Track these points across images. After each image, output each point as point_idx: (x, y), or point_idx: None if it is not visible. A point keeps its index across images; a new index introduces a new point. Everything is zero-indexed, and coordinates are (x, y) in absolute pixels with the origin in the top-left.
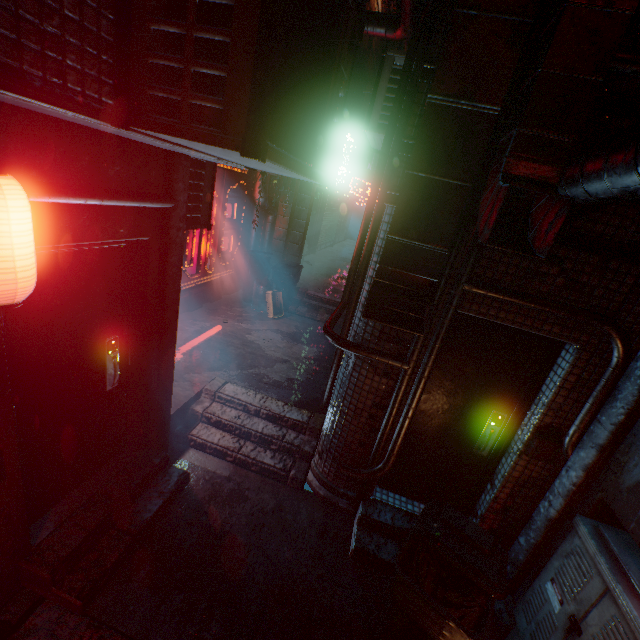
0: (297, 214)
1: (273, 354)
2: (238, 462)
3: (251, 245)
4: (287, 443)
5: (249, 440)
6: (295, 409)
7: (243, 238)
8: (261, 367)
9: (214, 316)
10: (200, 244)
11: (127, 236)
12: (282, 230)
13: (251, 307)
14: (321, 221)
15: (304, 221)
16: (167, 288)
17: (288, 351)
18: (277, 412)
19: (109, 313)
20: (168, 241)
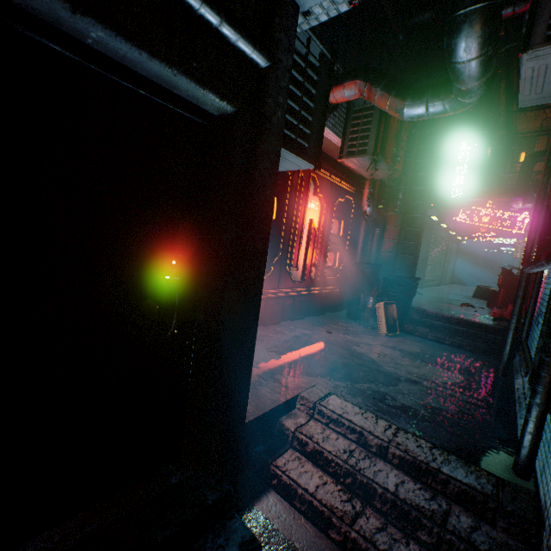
0: (408, 223)
1: (393, 370)
2: (351, 549)
3: (356, 261)
4: (456, 536)
5: (370, 504)
6: (456, 460)
7: (348, 254)
8: (378, 383)
9: (316, 326)
10: (306, 250)
11: (202, 80)
12: (391, 241)
13: (357, 323)
14: (427, 254)
15: (417, 229)
16: (254, 191)
17: (414, 370)
18: (421, 458)
19: (172, 215)
20: (260, 117)
